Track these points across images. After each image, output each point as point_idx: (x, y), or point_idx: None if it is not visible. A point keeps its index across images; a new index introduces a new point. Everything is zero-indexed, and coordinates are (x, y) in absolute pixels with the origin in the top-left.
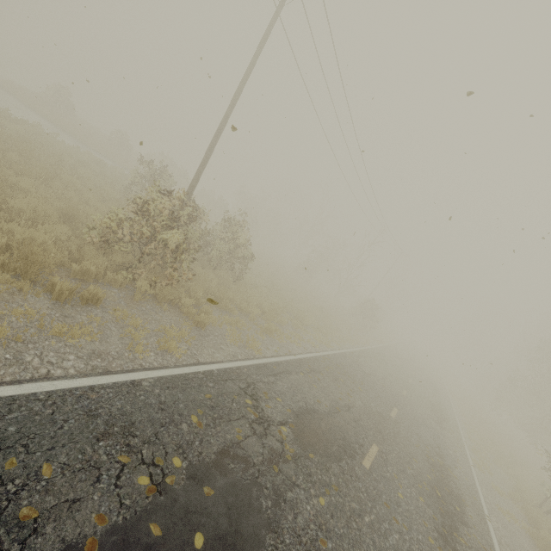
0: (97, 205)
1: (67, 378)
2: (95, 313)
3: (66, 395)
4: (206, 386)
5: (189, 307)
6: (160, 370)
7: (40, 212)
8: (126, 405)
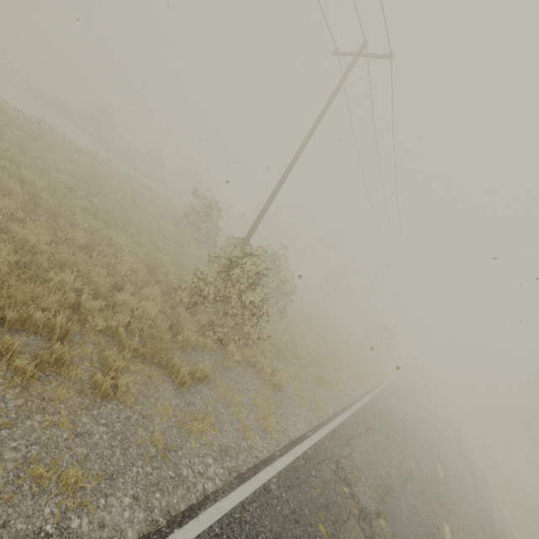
0: (167, 248)
1: (222, 495)
2: (205, 393)
3: (231, 522)
4: (311, 477)
5: (266, 368)
6: (275, 463)
7: (139, 273)
8: (272, 523)
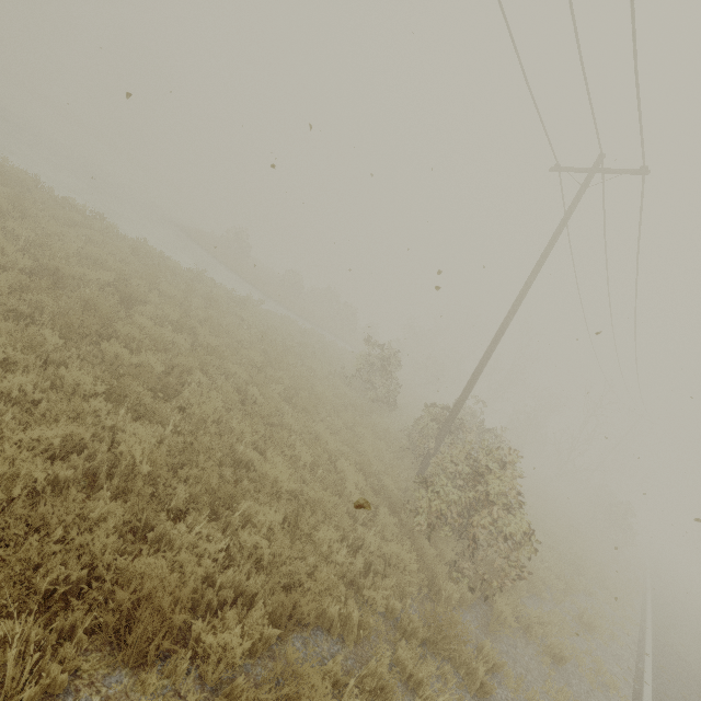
0: (363, 431)
1: None
2: (498, 695)
3: None
4: None
5: (535, 626)
6: None
7: (368, 493)
8: None
